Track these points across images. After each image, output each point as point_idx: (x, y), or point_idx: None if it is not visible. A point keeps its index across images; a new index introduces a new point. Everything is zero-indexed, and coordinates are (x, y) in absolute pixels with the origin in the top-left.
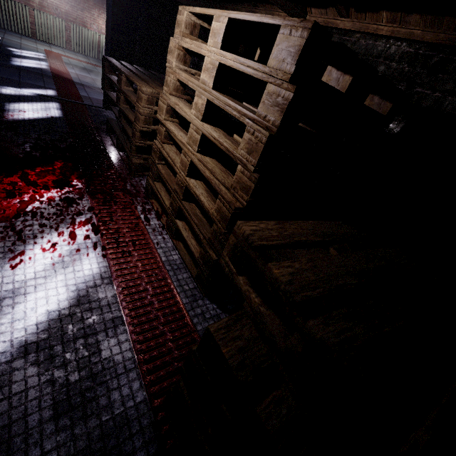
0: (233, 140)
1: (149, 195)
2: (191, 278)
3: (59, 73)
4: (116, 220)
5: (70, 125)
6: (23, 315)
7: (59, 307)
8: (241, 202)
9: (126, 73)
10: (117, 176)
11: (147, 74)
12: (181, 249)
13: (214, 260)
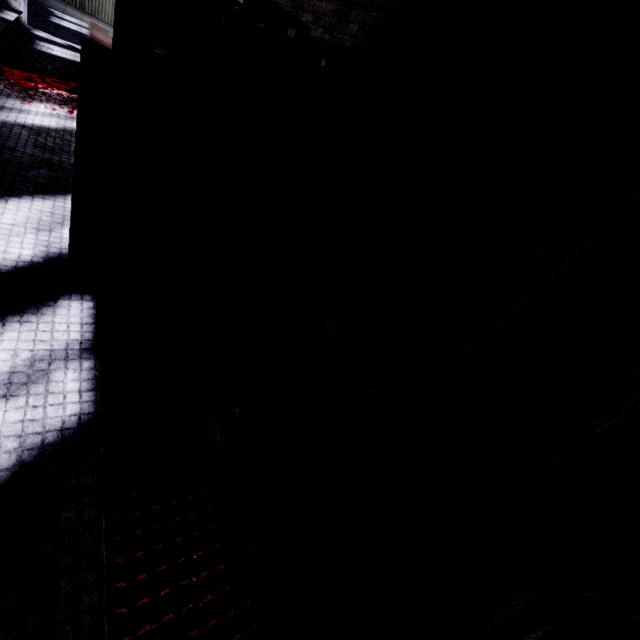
0: None
1: None
2: None
3: (100, 42)
4: None
5: None
6: (25, 118)
7: (50, 126)
8: None
9: None
10: None
11: None
12: None
13: None
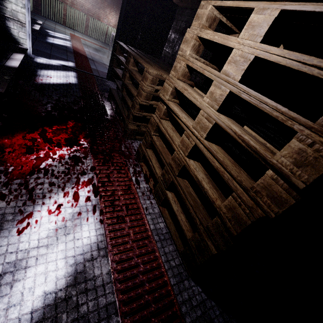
0: (252, 135)
1: (139, 158)
2: (176, 252)
3: (78, 50)
4: (112, 181)
5: (82, 91)
6: (20, 298)
7: (56, 287)
8: (266, 211)
9: (135, 55)
10: (115, 137)
11: (148, 57)
12: (166, 217)
13: (213, 254)
